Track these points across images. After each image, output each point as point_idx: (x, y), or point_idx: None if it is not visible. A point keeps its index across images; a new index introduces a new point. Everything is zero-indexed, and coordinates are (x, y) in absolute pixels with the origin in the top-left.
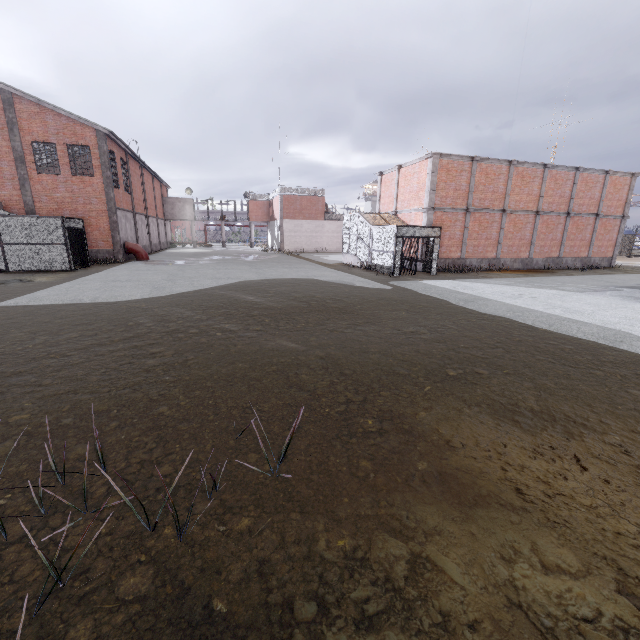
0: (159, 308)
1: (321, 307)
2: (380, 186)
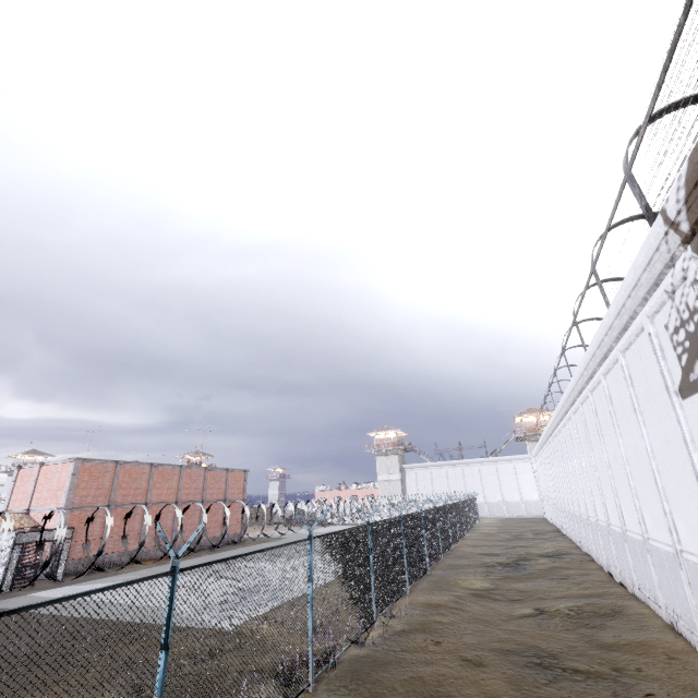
0: None
1: None
2: (16, 480)
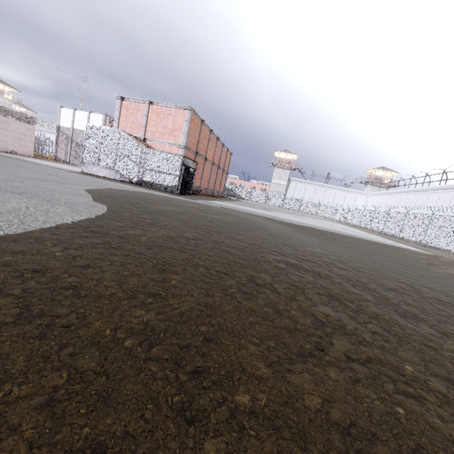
0: (207, 236)
1: (266, 225)
2: (120, 109)
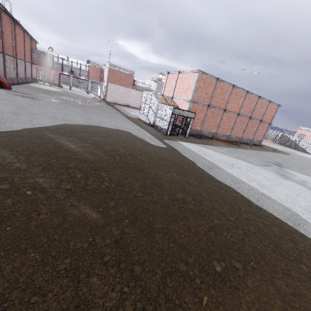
0: None
1: (122, 163)
2: (166, 79)
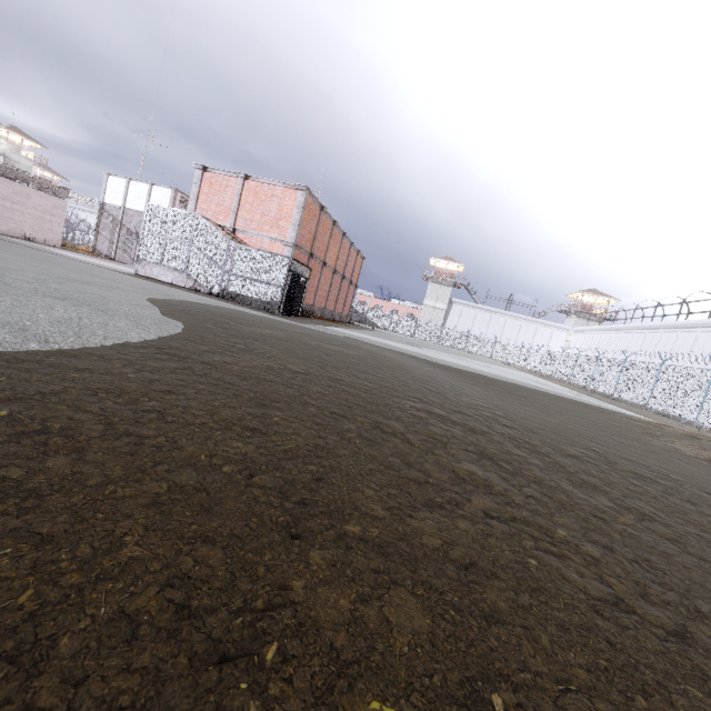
0: (322, 372)
1: (408, 364)
2: (200, 183)
